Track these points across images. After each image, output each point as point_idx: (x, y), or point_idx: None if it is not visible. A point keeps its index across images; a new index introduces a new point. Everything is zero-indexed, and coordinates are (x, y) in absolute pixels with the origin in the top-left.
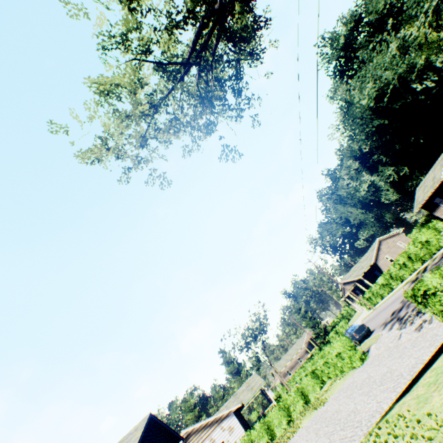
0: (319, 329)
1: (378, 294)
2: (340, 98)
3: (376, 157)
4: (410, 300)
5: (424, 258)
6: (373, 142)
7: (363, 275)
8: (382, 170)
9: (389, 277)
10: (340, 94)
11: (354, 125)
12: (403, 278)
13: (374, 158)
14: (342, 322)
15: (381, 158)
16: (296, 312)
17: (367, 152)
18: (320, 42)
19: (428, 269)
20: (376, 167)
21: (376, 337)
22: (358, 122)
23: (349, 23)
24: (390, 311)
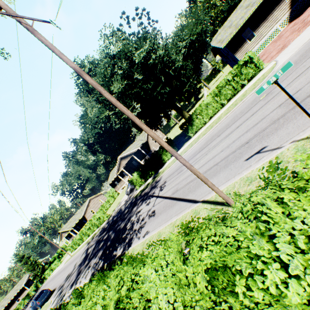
0: (38, 269)
1: (77, 243)
2: (82, 103)
3: (97, 147)
4: (74, 270)
5: (98, 225)
6: (96, 139)
7: (77, 222)
8: (99, 155)
9: (83, 234)
10: (83, 101)
11: (84, 128)
12: (89, 234)
13: (96, 147)
14: (56, 260)
15: (99, 148)
16: (19, 261)
17: (93, 142)
18: (74, 62)
19: (94, 238)
20: (97, 152)
21: (47, 307)
22: (87, 126)
23: (92, 64)
24: (69, 272)
